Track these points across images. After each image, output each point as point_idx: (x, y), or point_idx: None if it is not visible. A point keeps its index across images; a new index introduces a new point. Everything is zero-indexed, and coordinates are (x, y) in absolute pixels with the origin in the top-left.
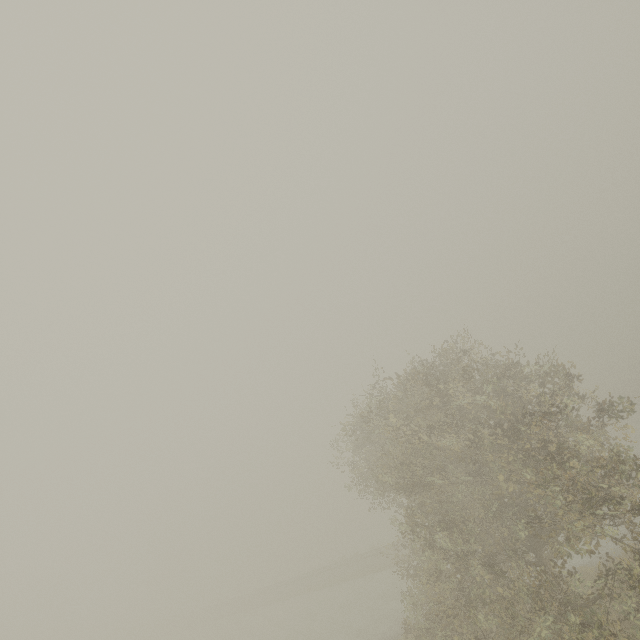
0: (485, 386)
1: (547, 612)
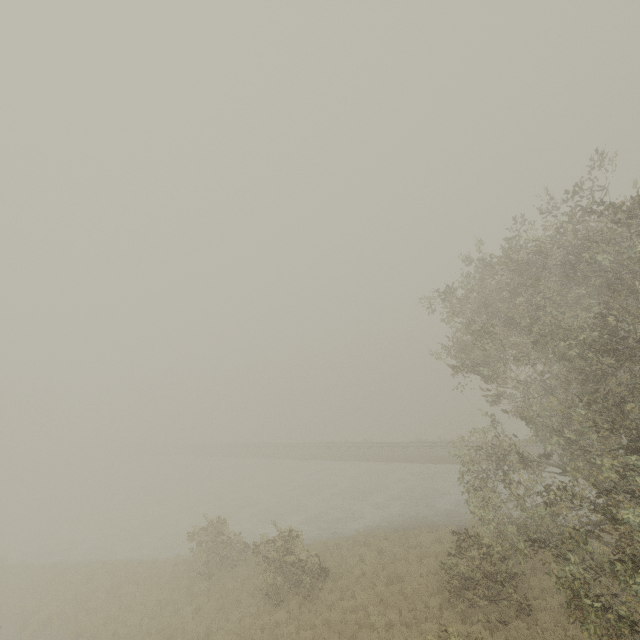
0: None
1: None
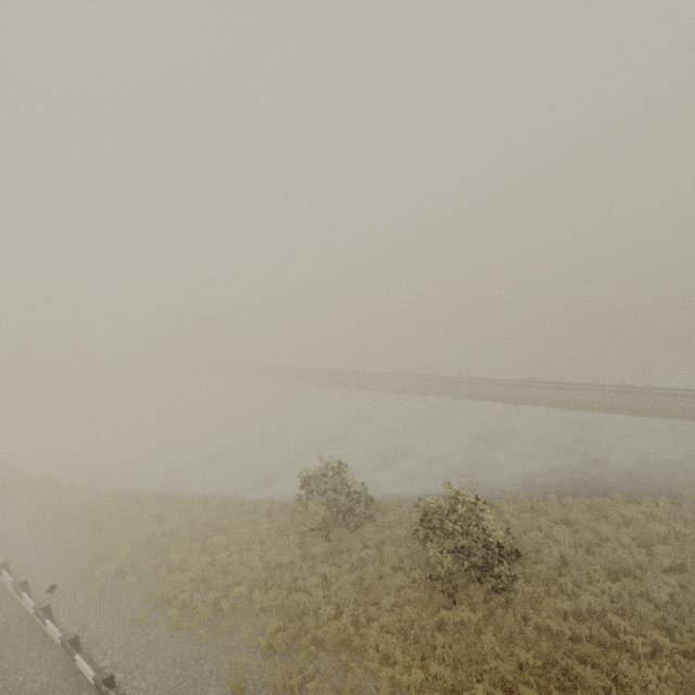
0: None
1: None
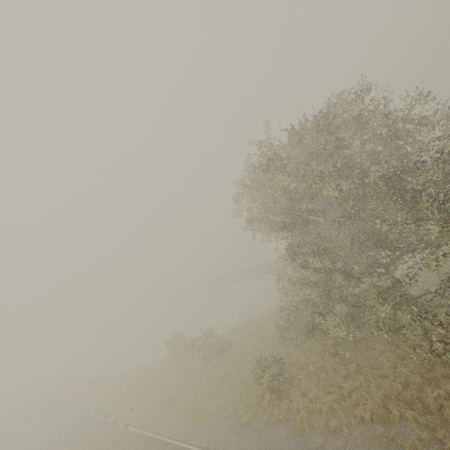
0: (380, 128)
1: (389, 305)
